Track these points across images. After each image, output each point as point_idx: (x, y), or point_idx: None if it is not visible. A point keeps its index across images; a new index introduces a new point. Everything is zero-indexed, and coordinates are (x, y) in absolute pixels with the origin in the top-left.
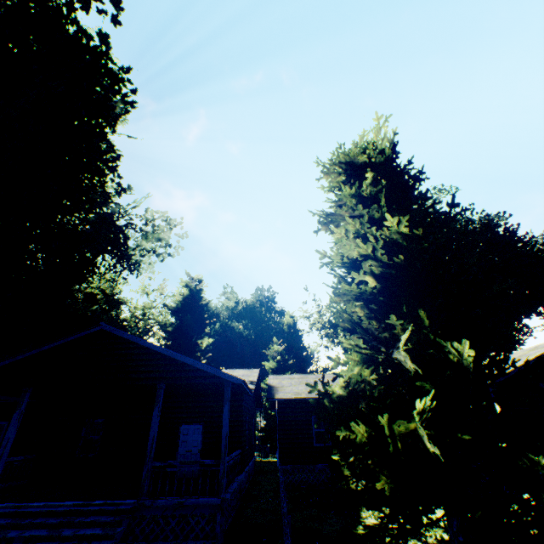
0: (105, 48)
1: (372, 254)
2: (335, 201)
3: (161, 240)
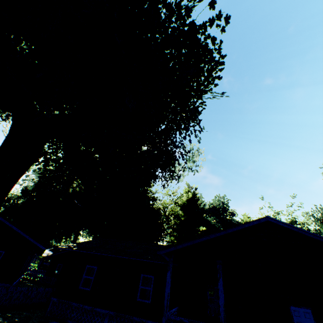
0: (219, 44)
1: None
2: None
3: (194, 161)
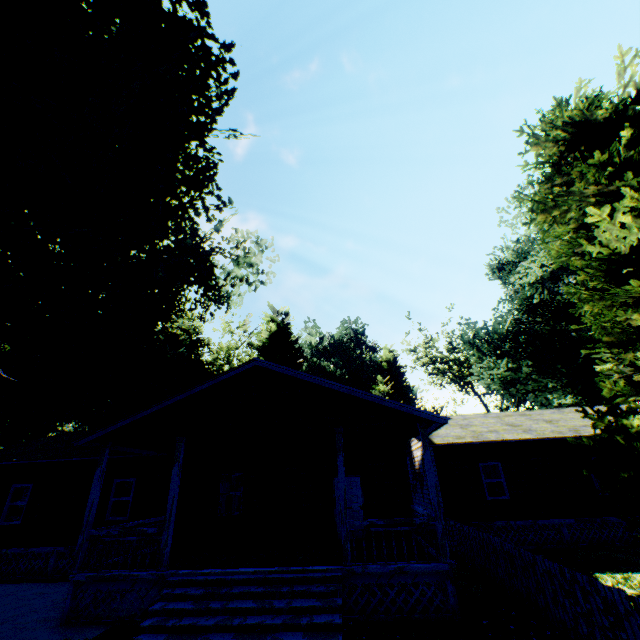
0: (207, 20)
1: None
2: (540, 183)
3: (252, 265)
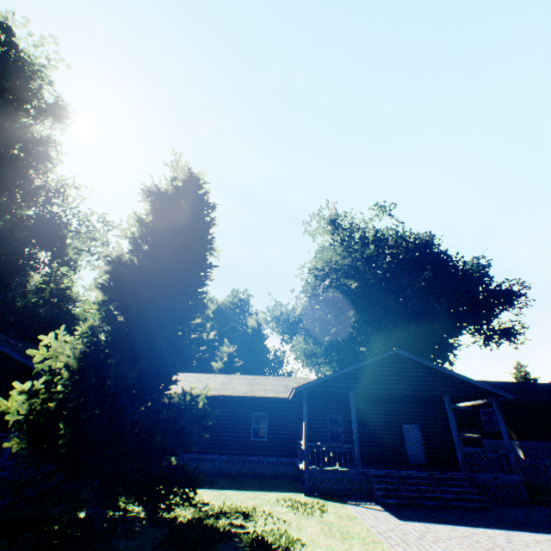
0: None
1: (118, 271)
2: None
3: (96, 240)
